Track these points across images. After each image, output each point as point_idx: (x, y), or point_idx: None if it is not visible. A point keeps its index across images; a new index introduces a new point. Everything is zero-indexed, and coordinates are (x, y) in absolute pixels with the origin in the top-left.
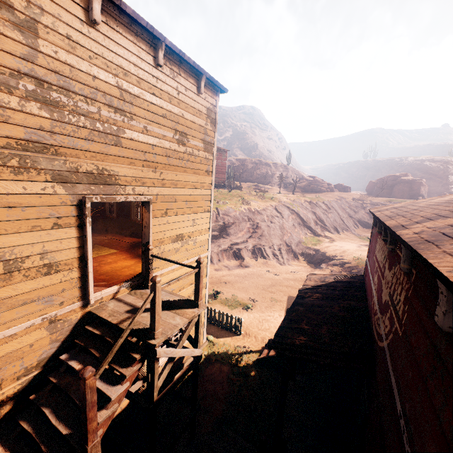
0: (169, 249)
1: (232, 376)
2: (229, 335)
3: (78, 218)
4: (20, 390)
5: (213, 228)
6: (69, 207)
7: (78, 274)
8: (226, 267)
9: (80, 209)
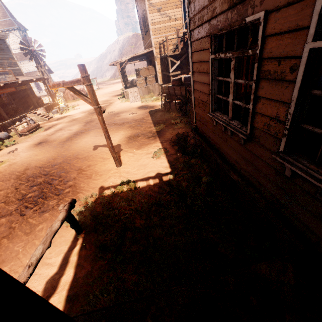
0: None
1: None
2: None
3: (180, 5)
4: (173, 49)
5: None
6: (178, 2)
7: (181, 22)
8: None
9: (180, 3)
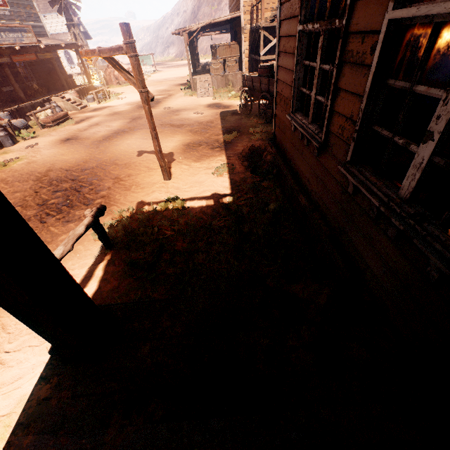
0: None
1: None
2: None
3: None
4: (271, 16)
5: None
6: None
7: None
8: None
9: None
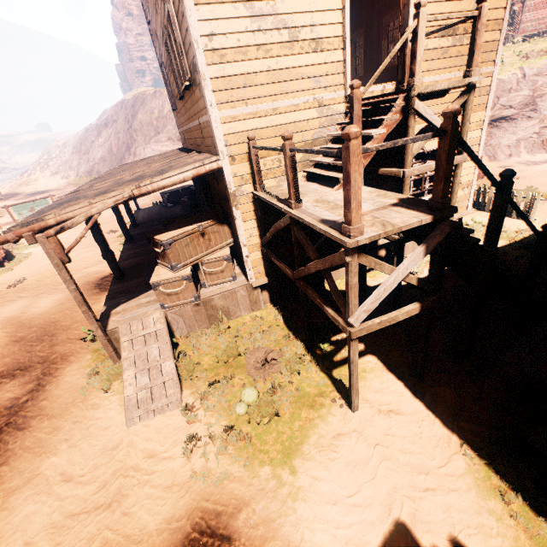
0: (433, 47)
1: (506, 248)
2: (511, 221)
3: None
4: (303, 159)
5: (506, 103)
6: None
7: (338, 59)
8: (523, 164)
9: None
